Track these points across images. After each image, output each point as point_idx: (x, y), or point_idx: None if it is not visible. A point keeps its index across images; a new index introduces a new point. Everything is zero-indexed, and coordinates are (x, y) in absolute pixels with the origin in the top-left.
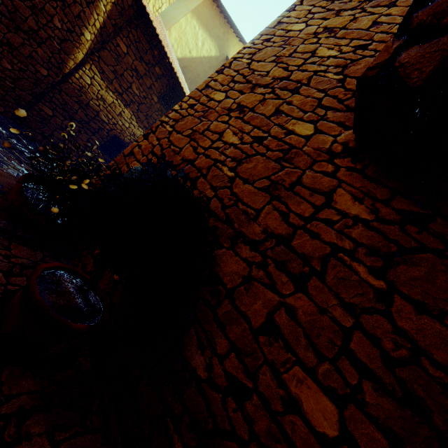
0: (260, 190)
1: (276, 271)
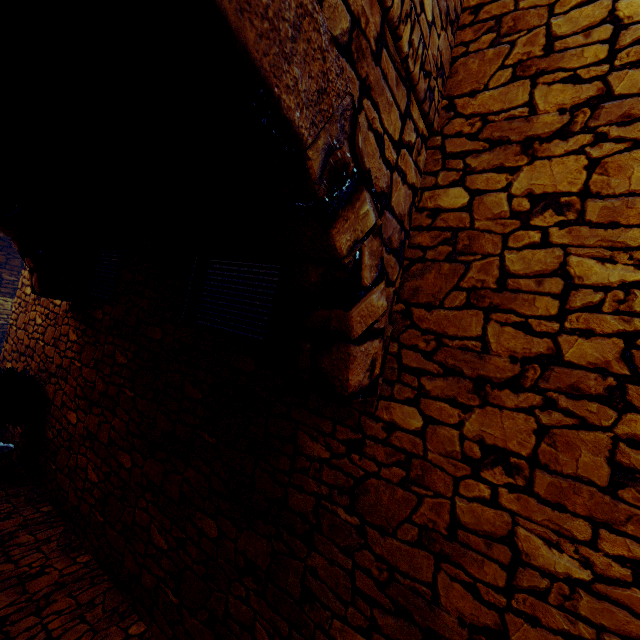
0: (52, 346)
1: (61, 381)
